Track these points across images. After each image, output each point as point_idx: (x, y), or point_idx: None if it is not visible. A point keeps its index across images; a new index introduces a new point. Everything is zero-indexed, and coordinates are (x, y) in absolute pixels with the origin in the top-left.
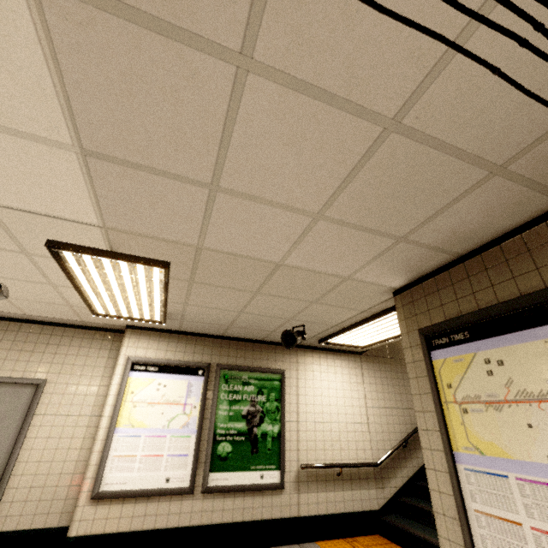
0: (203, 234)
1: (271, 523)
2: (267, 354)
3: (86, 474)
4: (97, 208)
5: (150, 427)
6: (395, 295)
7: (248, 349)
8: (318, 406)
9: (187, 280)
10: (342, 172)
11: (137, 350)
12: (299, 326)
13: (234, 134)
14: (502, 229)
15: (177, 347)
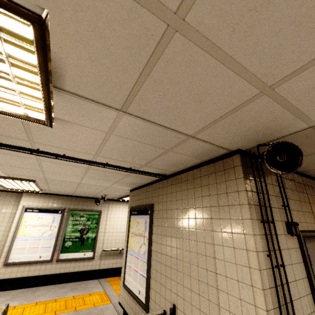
0: (45, 176)
1: (87, 272)
2: (94, 203)
3: (1, 256)
4: (1, 170)
5: (33, 236)
6: (130, 192)
7: (85, 201)
8: (115, 225)
9: (45, 183)
10: (82, 172)
11: (28, 202)
12: (104, 195)
13: (43, 166)
14: (146, 182)
15: (49, 200)
